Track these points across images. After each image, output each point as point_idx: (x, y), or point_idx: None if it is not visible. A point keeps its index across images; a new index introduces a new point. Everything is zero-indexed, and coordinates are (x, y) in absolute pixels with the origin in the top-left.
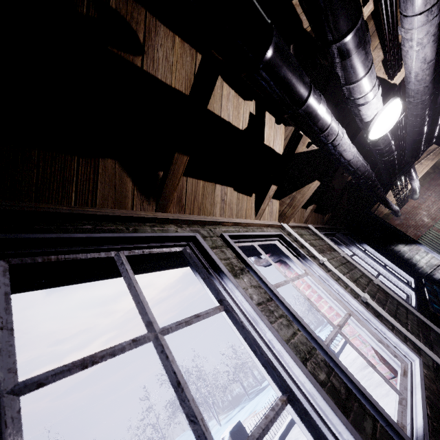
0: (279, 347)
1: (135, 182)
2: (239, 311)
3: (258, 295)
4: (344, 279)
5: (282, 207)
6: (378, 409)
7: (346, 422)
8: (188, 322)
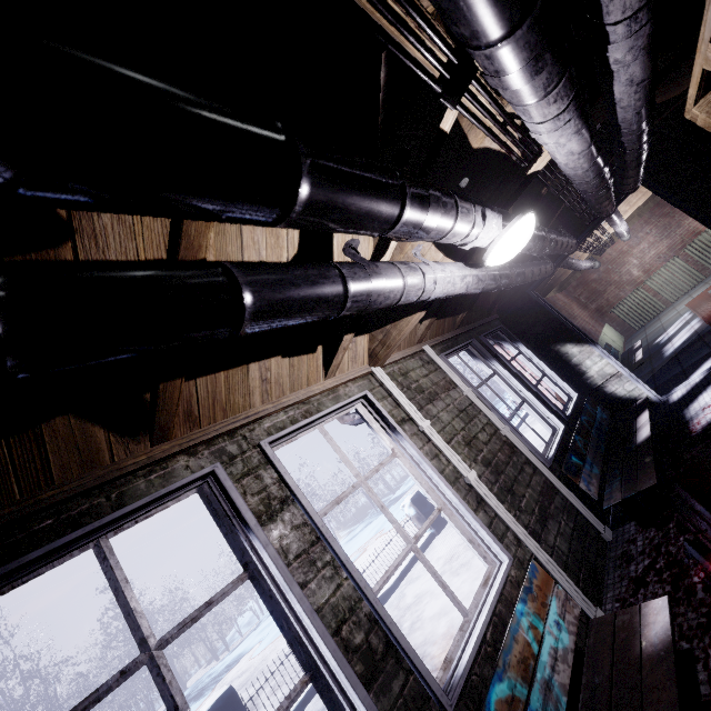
0: (308, 621)
1: (108, 427)
2: (267, 577)
3: (300, 541)
4: (446, 453)
5: (373, 344)
6: (414, 663)
7: (365, 696)
8: (196, 618)
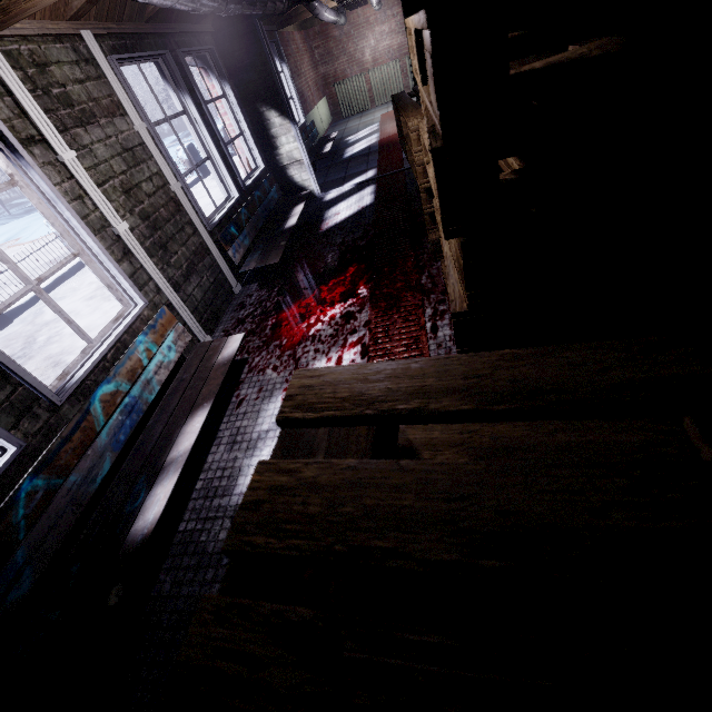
0: None
1: None
2: None
3: None
4: (94, 198)
5: None
6: (25, 379)
7: None
8: None
